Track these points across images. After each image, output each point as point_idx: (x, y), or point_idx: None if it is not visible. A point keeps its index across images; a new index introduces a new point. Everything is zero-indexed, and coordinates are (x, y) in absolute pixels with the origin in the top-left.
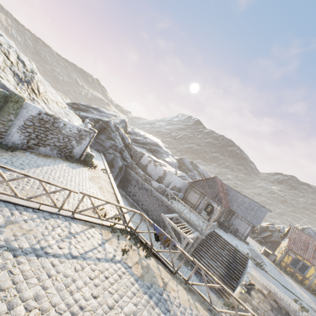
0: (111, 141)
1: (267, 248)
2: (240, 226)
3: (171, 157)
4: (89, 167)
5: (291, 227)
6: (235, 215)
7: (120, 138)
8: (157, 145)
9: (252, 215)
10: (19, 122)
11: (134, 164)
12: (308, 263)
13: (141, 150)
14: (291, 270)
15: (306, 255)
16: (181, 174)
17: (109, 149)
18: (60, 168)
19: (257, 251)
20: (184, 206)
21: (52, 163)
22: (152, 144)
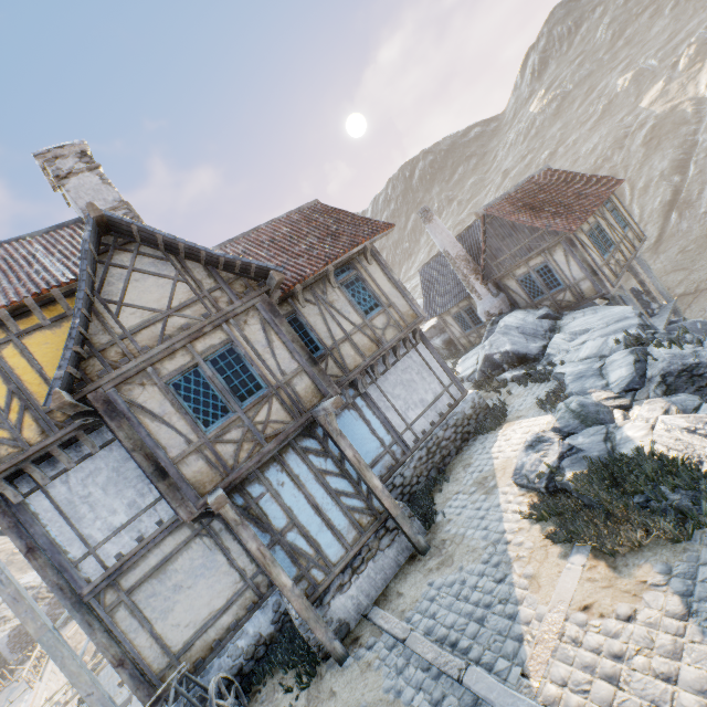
0: None
1: None
2: None
3: None
4: None
5: None
6: None
7: None
8: None
9: None
10: (7, 652)
11: None
12: None
13: None
14: None
15: None
16: None
17: None
18: None
19: None
20: None
21: None
22: None
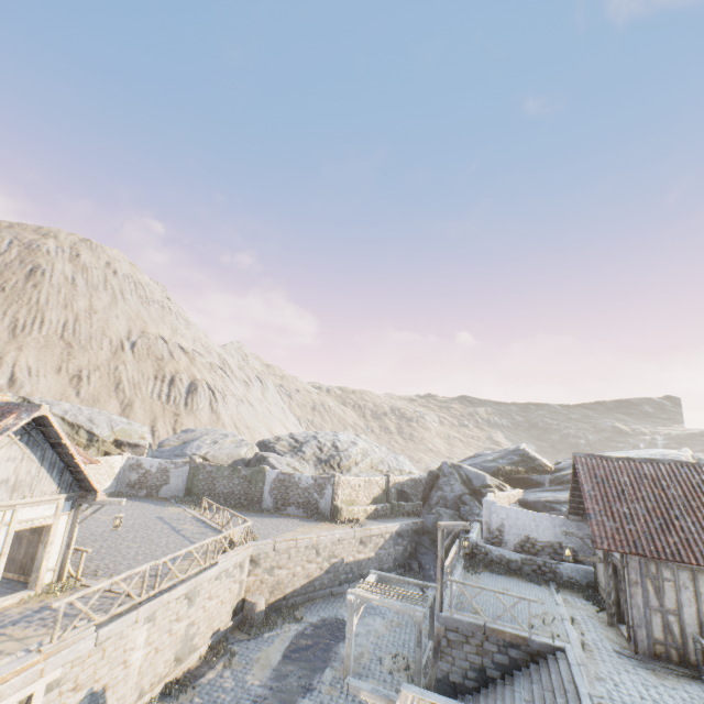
0: (437, 492)
1: None
2: None
3: None
4: (333, 522)
5: None
6: None
7: (463, 481)
8: None
9: None
10: (267, 487)
11: (473, 521)
12: None
13: (556, 494)
14: None
15: None
16: None
17: (435, 507)
18: (286, 519)
19: None
20: (552, 595)
21: (285, 517)
22: None
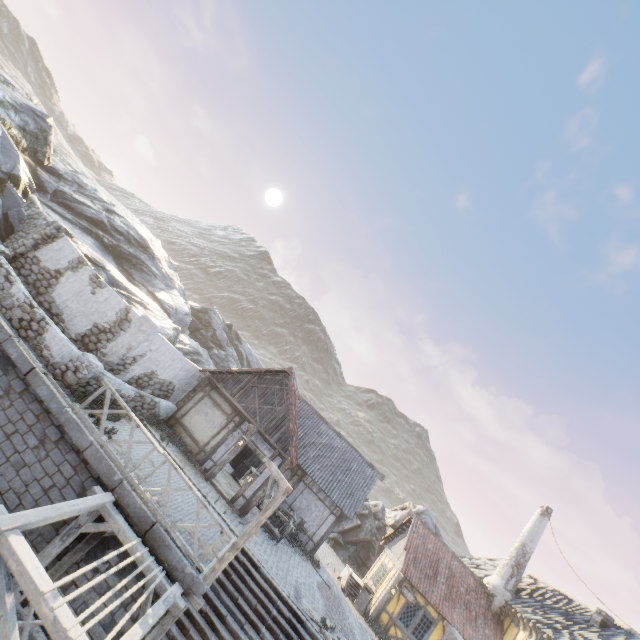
0: None
1: (347, 558)
2: (311, 514)
3: (177, 294)
4: None
5: (413, 518)
6: (305, 481)
7: None
8: (146, 249)
9: (344, 484)
10: None
11: None
12: (434, 613)
13: (75, 234)
14: (398, 635)
15: (435, 593)
16: (193, 346)
17: None
18: None
19: (336, 582)
20: (166, 449)
21: None
22: (128, 239)
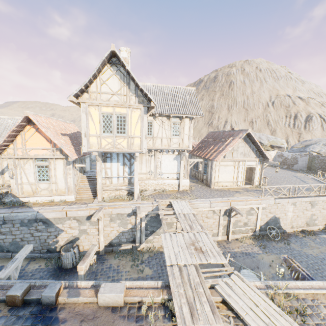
0: None
1: None
2: None
3: None
4: None
5: None
6: None
7: None
8: None
9: None
10: None
11: None
12: None
13: None
14: None
15: None
16: None
17: None
18: None
19: None
20: None
21: None
22: None
